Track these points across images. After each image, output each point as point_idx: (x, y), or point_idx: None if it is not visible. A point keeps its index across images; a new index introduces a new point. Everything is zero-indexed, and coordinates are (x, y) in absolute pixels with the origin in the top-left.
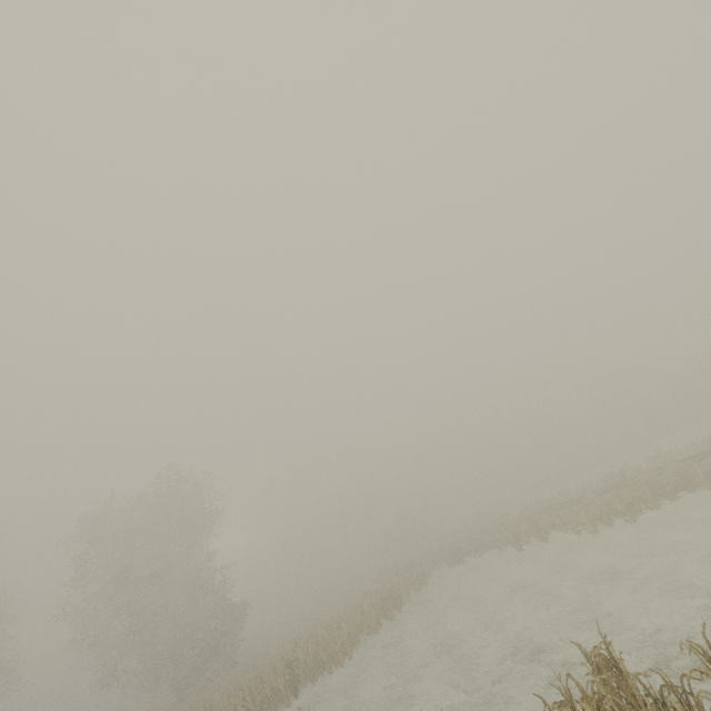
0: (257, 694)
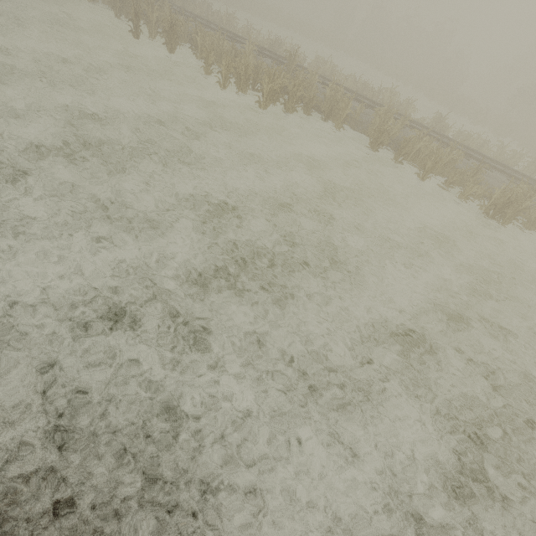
0: None
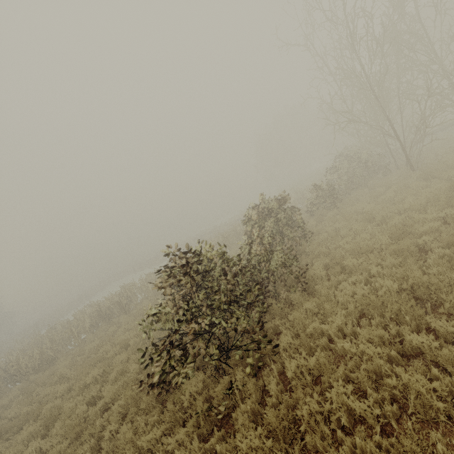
0: (22, 335)
